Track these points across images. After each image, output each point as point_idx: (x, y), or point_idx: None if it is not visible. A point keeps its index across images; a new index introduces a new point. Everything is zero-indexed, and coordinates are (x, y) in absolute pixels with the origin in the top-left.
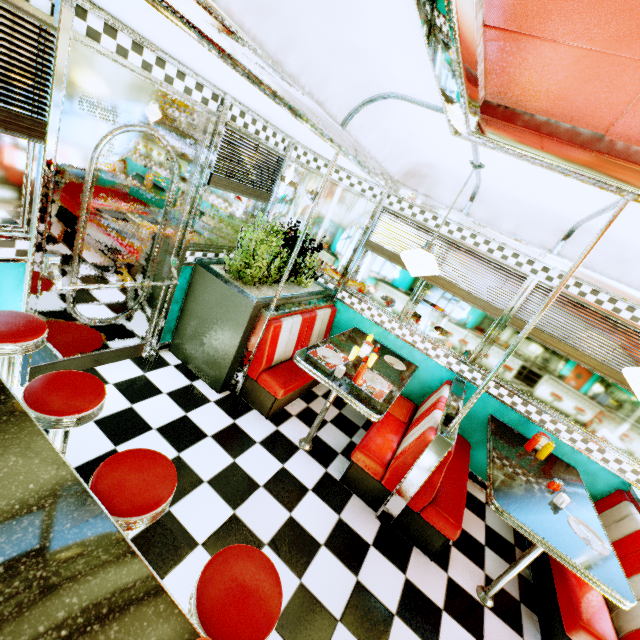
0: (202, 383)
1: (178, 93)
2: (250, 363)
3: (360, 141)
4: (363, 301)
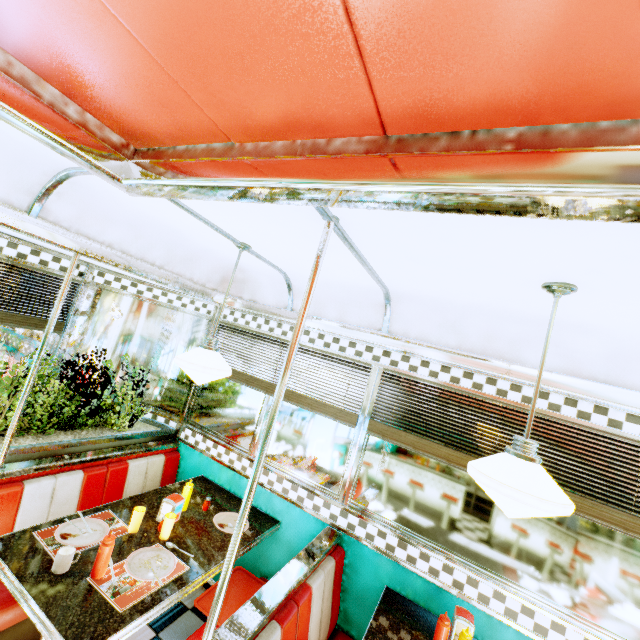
0: None
1: None
2: None
3: (94, 236)
4: (207, 436)
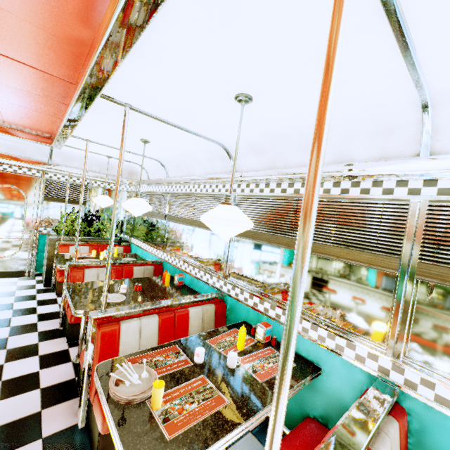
0: (41, 284)
1: (20, 173)
2: (55, 269)
3: (70, 166)
4: (136, 238)
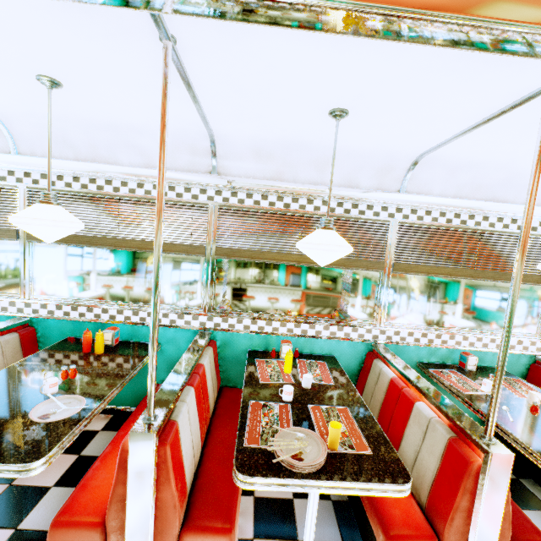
0: None
1: None
2: None
3: None
4: None
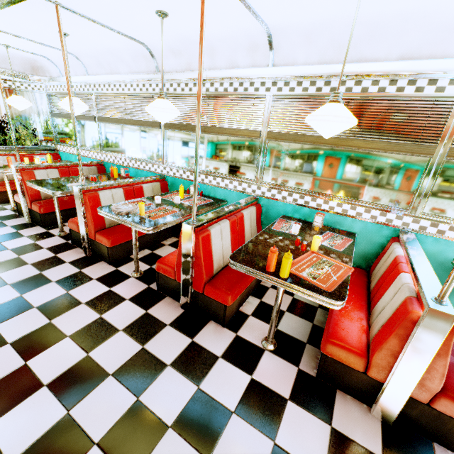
0: None
1: None
2: None
3: None
4: (64, 145)
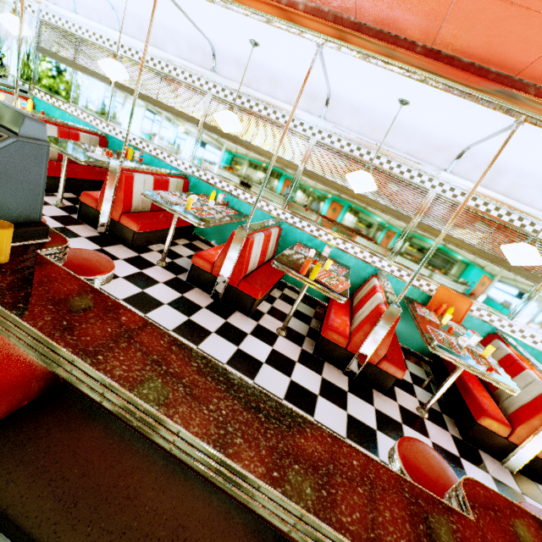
0: None
1: None
2: None
3: None
4: (46, 93)
